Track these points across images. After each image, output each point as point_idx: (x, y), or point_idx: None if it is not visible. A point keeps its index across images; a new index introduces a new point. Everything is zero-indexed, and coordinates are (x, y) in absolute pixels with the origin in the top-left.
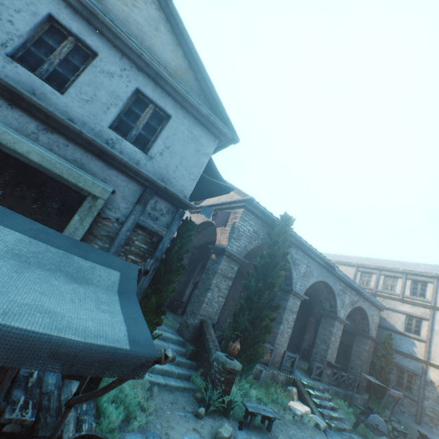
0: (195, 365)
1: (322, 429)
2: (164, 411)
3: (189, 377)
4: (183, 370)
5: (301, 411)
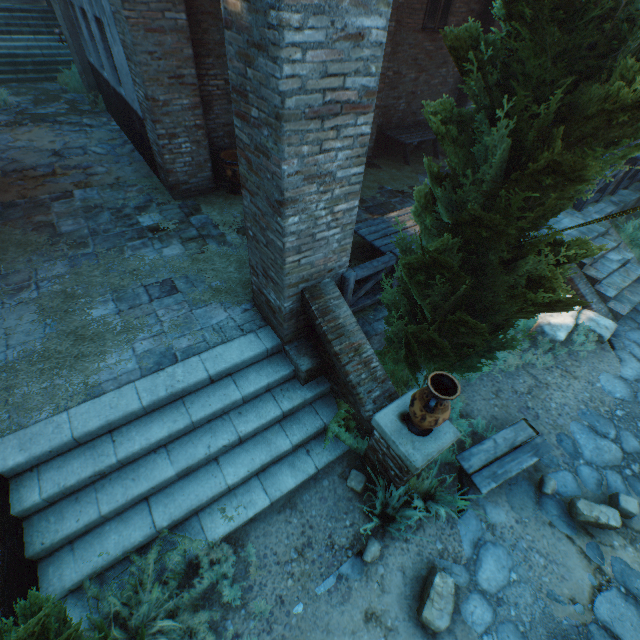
0: (326, 389)
1: (605, 341)
2: (290, 609)
3: (322, 429)
4: (302, 424)
5: (567, 328)
